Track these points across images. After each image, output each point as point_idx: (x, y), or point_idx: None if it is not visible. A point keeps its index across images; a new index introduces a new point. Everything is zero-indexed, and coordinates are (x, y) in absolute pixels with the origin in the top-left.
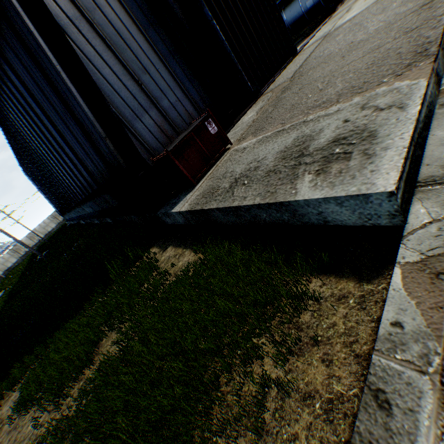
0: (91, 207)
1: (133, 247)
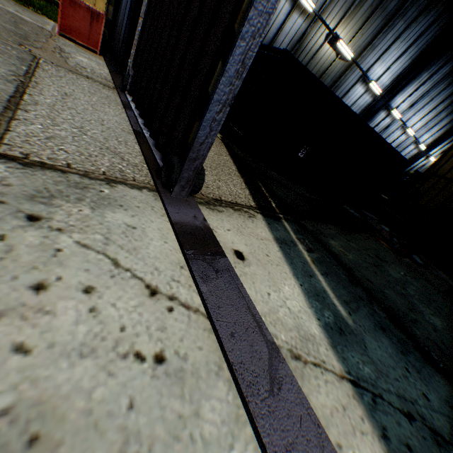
0: None
1: None
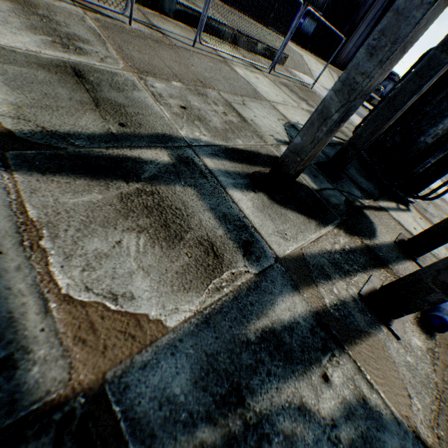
0: None
1: None
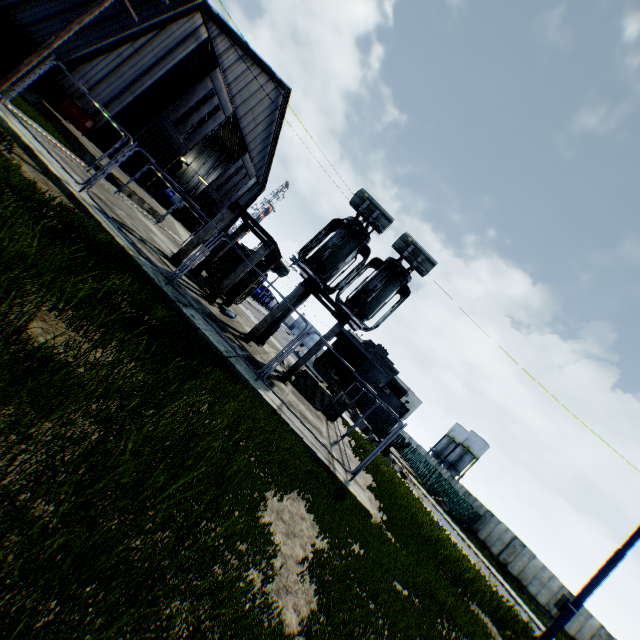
0: None
1: None
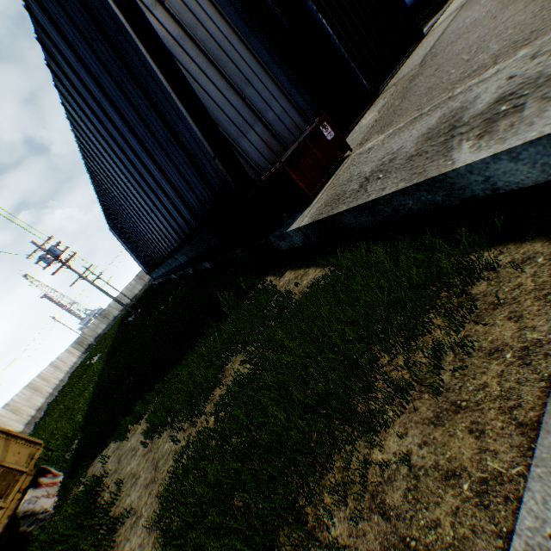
0: (186, 254)
1: (245, 277)
